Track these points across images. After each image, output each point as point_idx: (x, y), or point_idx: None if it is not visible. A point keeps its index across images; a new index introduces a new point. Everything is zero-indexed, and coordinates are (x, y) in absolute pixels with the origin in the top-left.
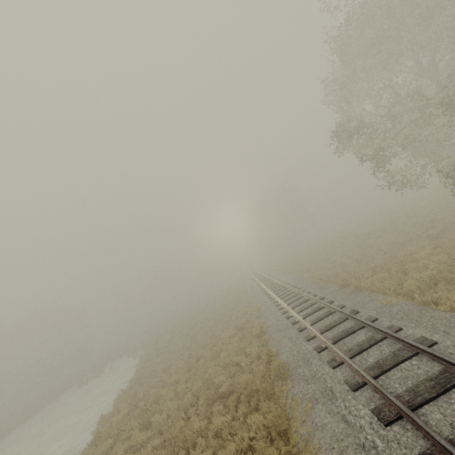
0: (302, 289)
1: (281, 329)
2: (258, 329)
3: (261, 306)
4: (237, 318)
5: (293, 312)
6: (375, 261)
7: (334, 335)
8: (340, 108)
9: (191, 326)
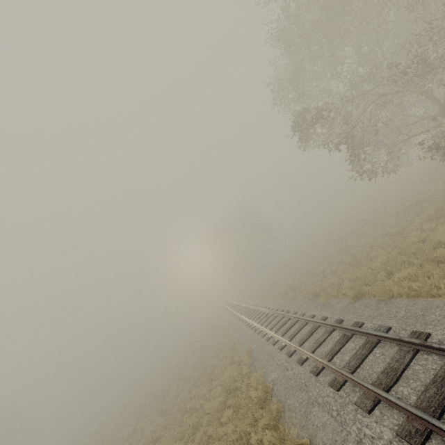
0: (299, 313)
1: (297, 386)
2: (260, 391)
3: (251, 346)
4: (222, 371)
5: (308, 352)
6: (378, 259)
7: (423, 395)
8: (290, 109)
9: (163, 394)
